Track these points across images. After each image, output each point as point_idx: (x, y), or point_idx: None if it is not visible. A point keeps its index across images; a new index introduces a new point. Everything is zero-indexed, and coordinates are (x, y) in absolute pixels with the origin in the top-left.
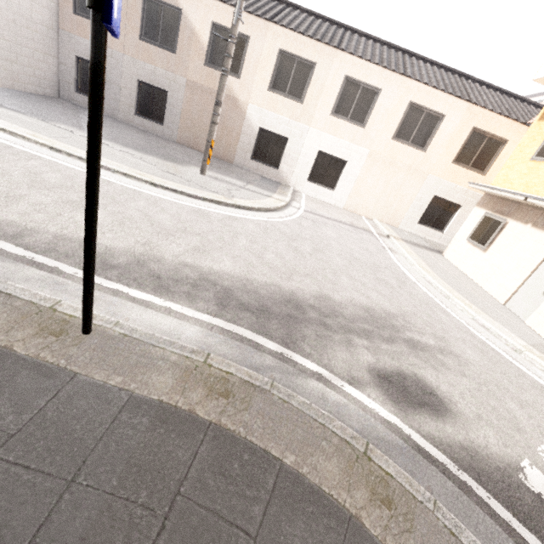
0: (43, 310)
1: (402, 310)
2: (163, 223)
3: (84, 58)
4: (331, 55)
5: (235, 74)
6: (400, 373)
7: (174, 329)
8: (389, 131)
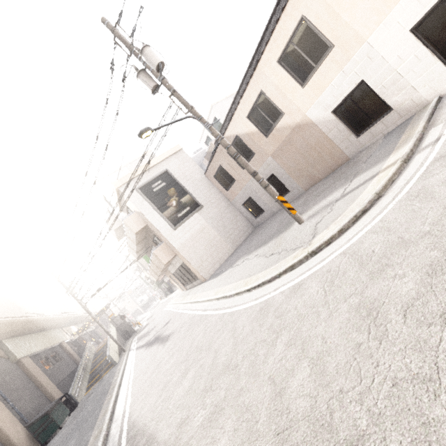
0: None
1: None
2: (219, 362)
3: (243, 202)
4: None
5: (280, 116)
6: None
7: None
8: None
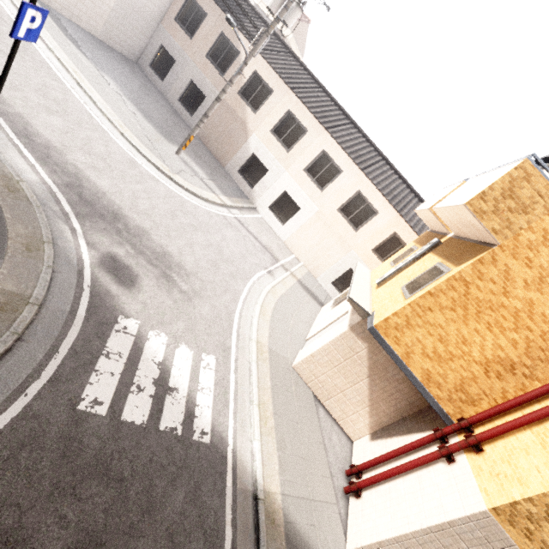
0: None
1: (196, 274)
2: (95, 149)
3: (166, 48)
4: (319, 131)
5: (254, 110)
6: (129, 268)
7: (25, 171)
8: (337, 203)
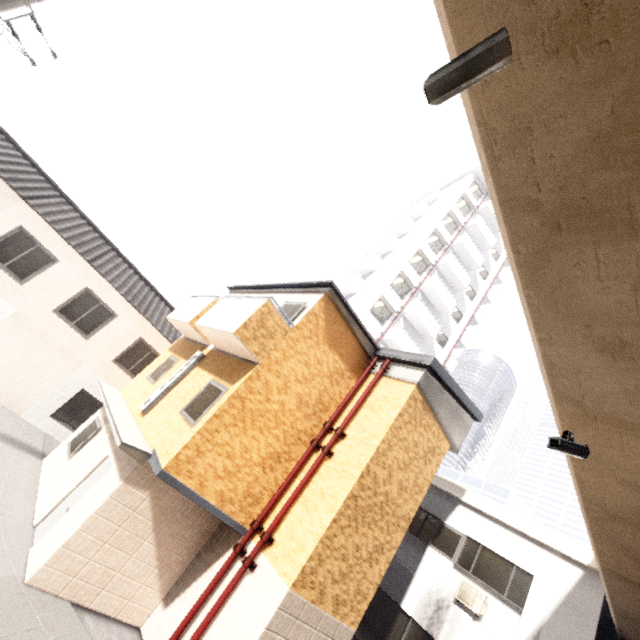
0: None
1: None
2: None
3: None
4: (12, 199)
5: None
6: None
7: None
8: (53, 302)
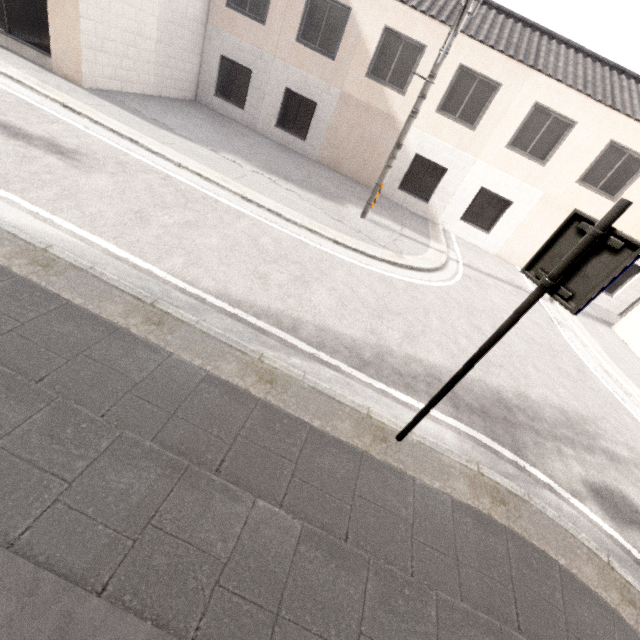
0: (363, 417)
1: (591, 412)
2: (368, 300)
3: (230, 58)
4: (522, 76)
5: (399, 89)
6: (608, 488)
7: (437, 433)
8: (575, 173)
